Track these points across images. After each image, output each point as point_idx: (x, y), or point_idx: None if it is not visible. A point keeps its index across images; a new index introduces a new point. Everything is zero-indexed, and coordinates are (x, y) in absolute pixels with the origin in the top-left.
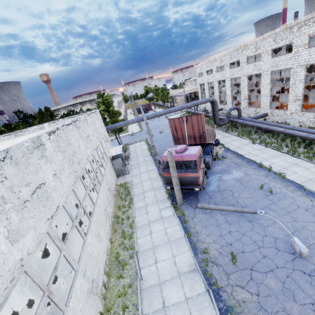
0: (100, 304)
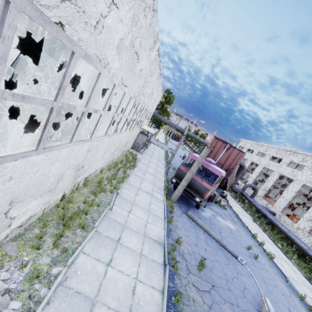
0: (68, 190)
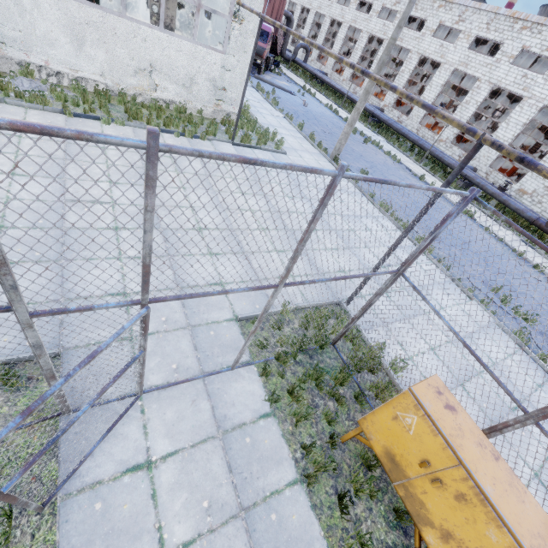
0: None
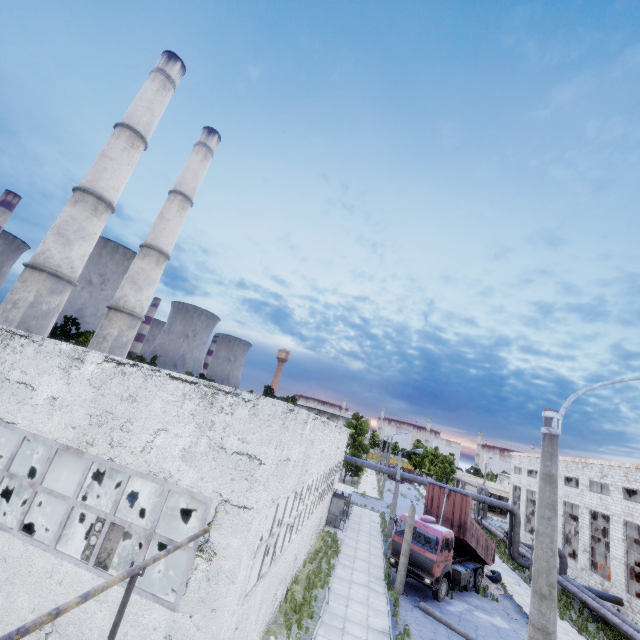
0: (288, 585)
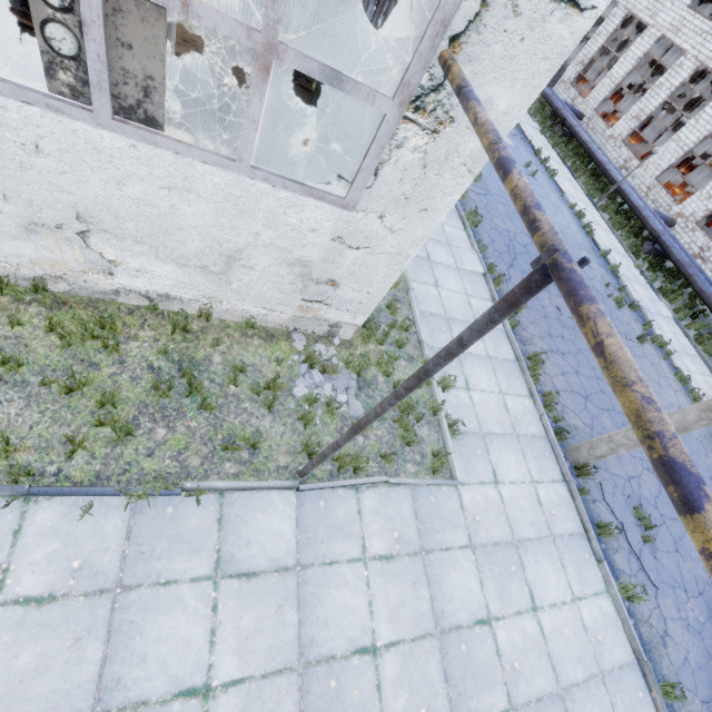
0: None
